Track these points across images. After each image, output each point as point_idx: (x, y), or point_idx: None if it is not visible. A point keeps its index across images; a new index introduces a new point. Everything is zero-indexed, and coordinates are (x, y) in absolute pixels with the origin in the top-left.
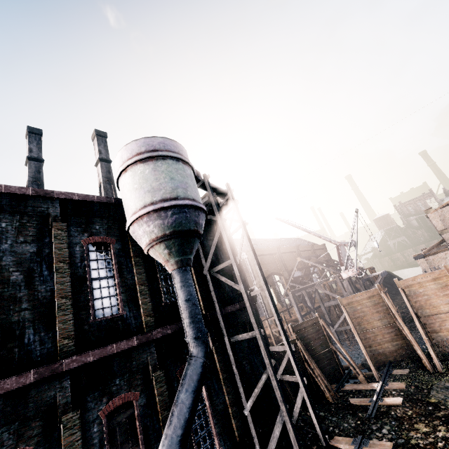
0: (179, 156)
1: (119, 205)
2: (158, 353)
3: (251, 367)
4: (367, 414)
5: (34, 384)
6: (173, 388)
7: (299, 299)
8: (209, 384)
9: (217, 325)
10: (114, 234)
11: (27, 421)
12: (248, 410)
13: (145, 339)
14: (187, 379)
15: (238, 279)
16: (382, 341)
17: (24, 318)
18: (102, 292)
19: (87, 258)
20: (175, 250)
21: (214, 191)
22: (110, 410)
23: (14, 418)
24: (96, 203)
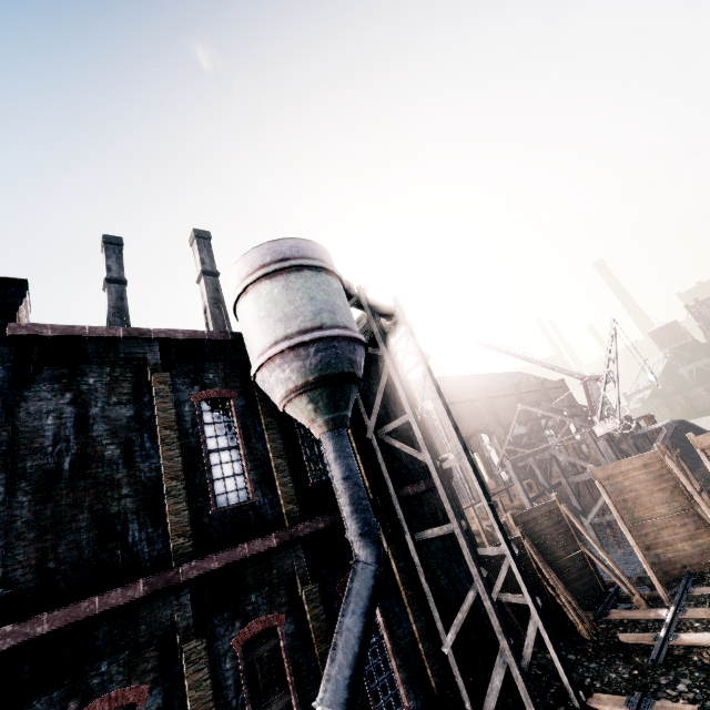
0: (321, 264)
1: (239, 341)
2: (307, 557)
3: (450, 581)
4: (649, 659)
5: (145, 600)
6: (333, 610)
7: (523, 472)
8: (386, 606)
9: (393, 516)
10: (234, 385)
11: (139, 650)
12: (449, 647)
13: (288, 537)
14: (353, 595)
15: (421, 444)
16: (672, 539)
17: (126, 508)
18: (224, 469)
19: (200, 421)
20: (323, 405)
21: (375, 310)
22: (246, 639)
23: (123, 645)
24: (207, 341)
